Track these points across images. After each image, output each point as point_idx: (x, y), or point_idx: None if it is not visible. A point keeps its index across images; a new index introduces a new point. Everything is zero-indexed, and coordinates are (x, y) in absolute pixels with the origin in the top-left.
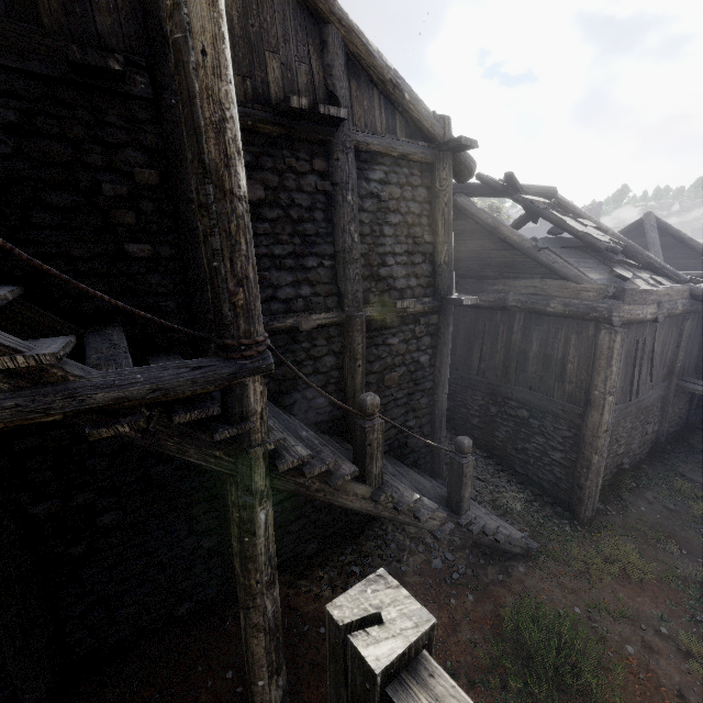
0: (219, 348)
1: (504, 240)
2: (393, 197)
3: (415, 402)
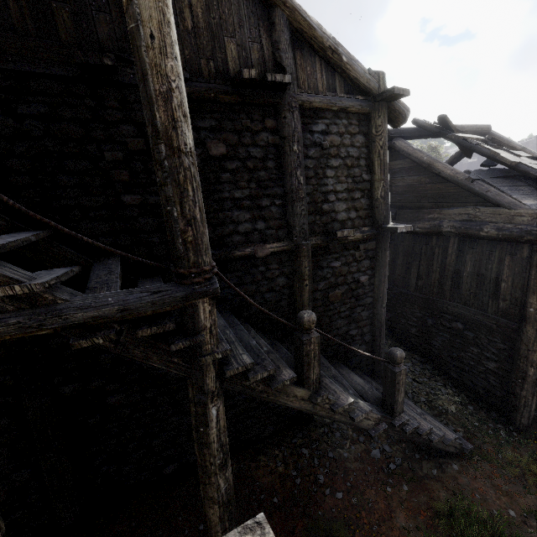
0: (175, 276)
1: (438, 174)
2: (334, 144)
3: (356, 315)
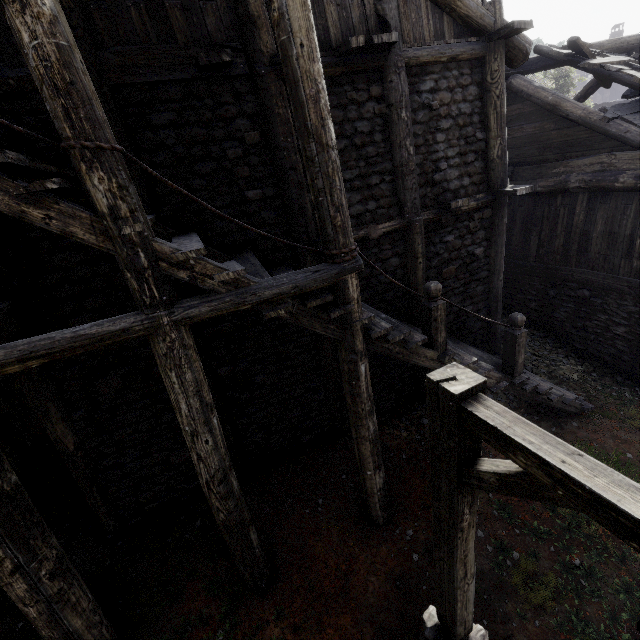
0: (326, 257)
1: (566, 117)
2: (444, 103)
3: (471, 290)
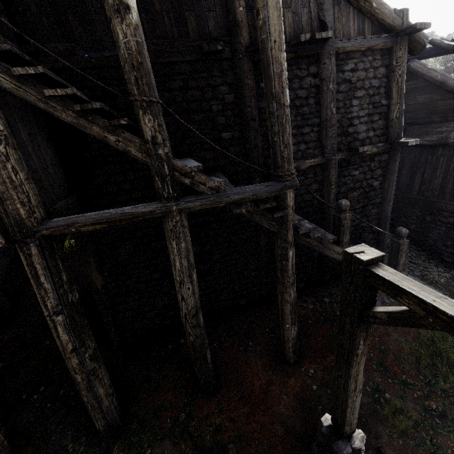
0: (274, 177)
1: (451, 91)
2: (360, 79)
3: (368, 211)
